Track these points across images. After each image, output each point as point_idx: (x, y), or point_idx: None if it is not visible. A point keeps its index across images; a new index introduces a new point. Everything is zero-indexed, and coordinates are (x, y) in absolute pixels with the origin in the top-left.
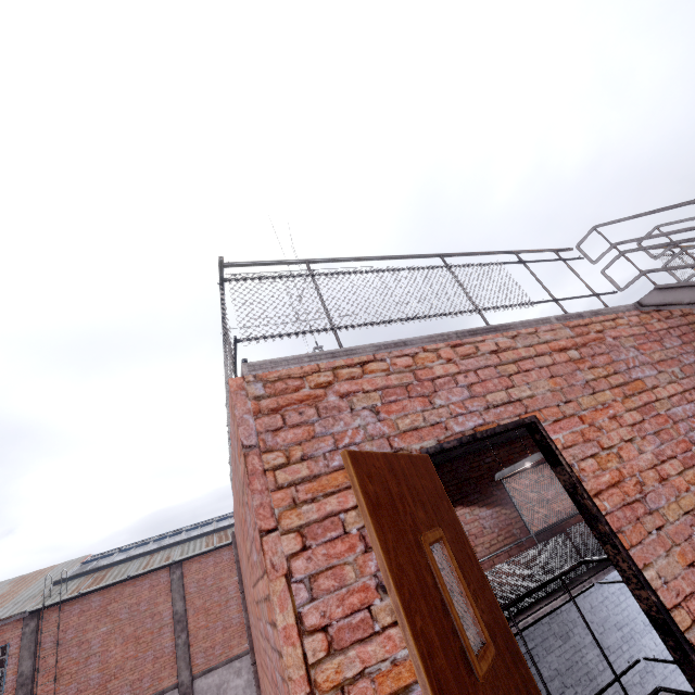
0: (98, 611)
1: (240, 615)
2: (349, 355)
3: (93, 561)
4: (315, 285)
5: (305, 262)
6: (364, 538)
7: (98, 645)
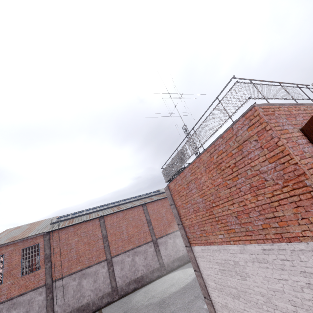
0: (72, 233)
1: (128, 236)
2: (274, 105)
3: (61, 218)
4: (255, 86)
5: (249, 80)
6: (297, 142)
7: (74, 245)
